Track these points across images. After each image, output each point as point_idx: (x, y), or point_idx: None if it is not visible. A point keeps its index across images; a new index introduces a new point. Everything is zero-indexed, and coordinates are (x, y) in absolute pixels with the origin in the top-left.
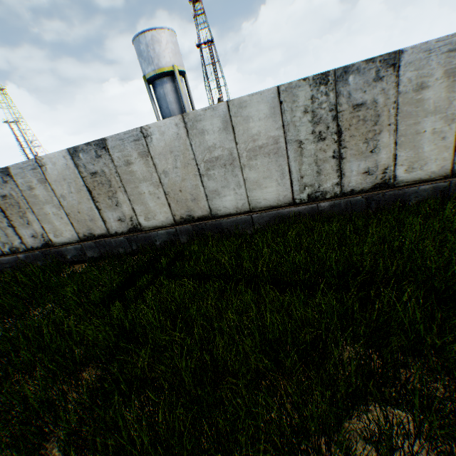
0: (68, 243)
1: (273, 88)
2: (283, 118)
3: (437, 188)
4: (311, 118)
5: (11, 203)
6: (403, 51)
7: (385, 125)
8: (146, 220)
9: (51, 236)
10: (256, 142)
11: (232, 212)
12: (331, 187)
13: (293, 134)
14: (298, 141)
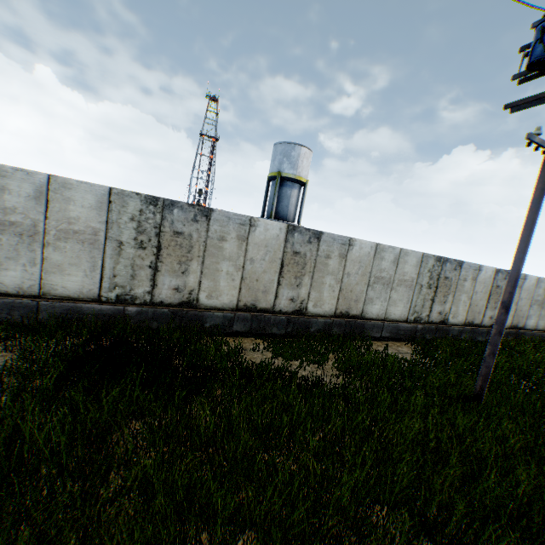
0: (455, 324)
1: None
2: None
3: None
4: None
5: (445, 283)
6: None
7: None
8: None
9: (449, 316)
10: None
11: (529, 328)
12: None
13: None
14: None
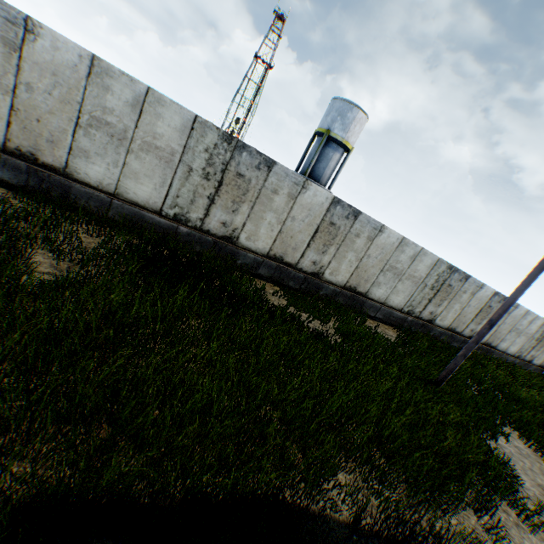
0: (439, 326)
1: None
2: (537, 329)
3: (533, 368)
4: (540, 333)
5: (446, 290)
6: None
7: None
8: None
9: (438, 318)
10: (528, 331)
11: (499, 350)
12: (522, 356)
13: (534, 335)
14: (532, 337)
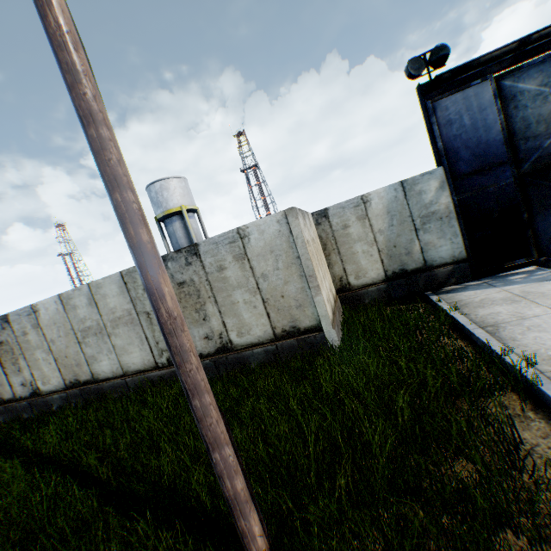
0: None
1: (118, 273)
2: (130, 295)
3: (269, 351)
4: None
5: None
6: (199, 244)
7: (207, 297)
8: (44, 384)
9: None
10: (116, 314)
11: (111, 376)
12: None
13: (141, 307)
14: (146, 312)
